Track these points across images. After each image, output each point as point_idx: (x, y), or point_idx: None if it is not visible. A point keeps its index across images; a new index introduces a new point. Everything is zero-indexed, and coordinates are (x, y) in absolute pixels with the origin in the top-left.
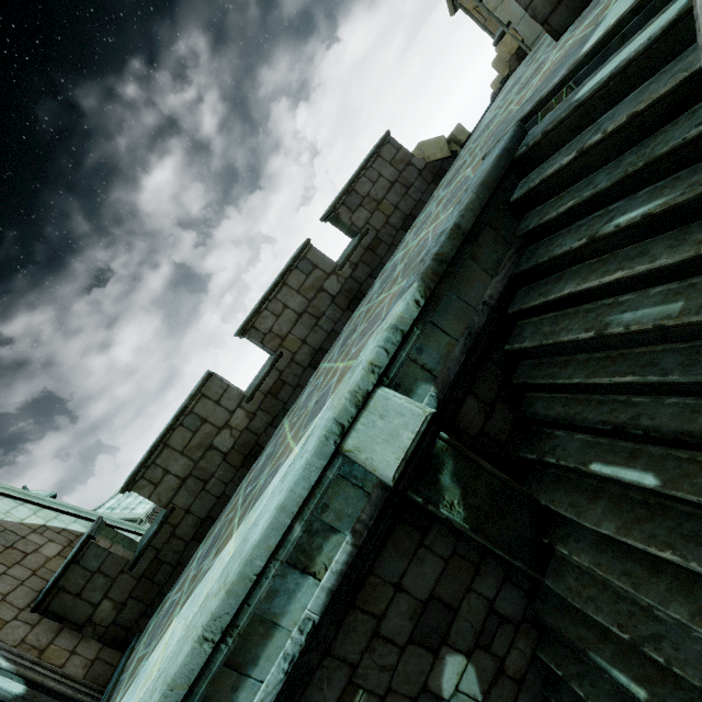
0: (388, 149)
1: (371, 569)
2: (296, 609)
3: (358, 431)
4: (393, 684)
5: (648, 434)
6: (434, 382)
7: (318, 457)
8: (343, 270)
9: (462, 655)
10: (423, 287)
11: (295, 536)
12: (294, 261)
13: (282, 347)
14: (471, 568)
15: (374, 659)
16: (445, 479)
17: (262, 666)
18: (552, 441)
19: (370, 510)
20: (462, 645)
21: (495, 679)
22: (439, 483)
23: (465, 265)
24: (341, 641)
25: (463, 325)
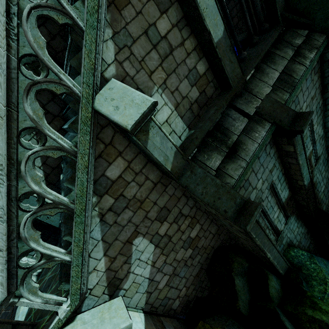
0: None
1: None
2: None
3: None
4: None
5: None
6: None
7: None
8: None
9: None
10: None
11: None
12: None
13: None
14: None
15: None
16: None
17: None
18: None
19: None
20: None
21: None
22: None
23: None
24: None
25: None
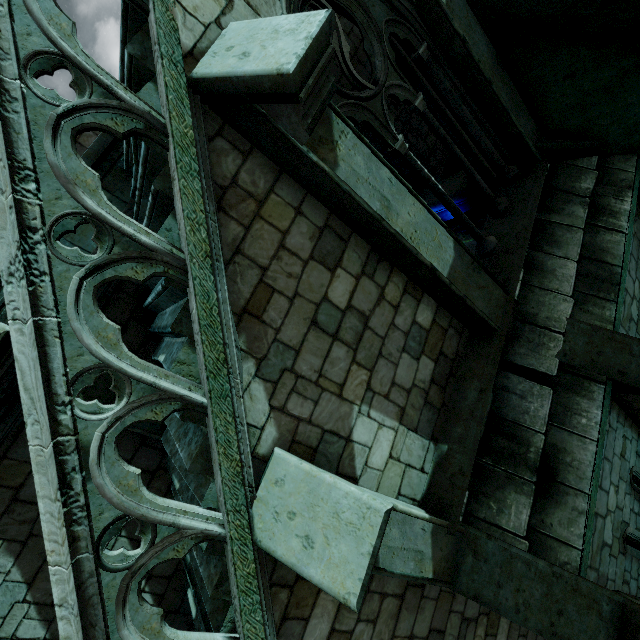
0: None
1: (5, 455)
2: None
3: None
4: (34, 531)
5: (160, 331)
6: None
7: None
8: None
9: None
10: None
11: None
12: None
13: None
14: None
15: (14, 518)
16: None
17: None
18: (161, 345)
19: None
20: None
21: None
22: None
23: None
24: None
25: None
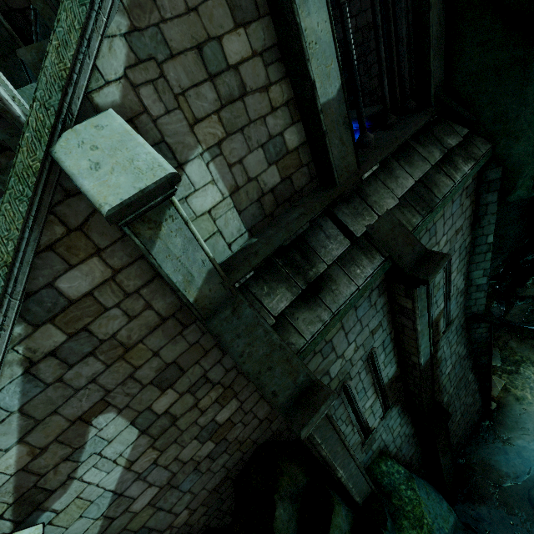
0: None
1: None
2: None
3: None
4: None
5: None
6: None
7: None
8: None
9: None
10: None
11: None
12: None
13: None
14: None
15: None
16: None
17: None
18: None
19: None
20: None
21: None
22: None
23: None
24: None
25: None
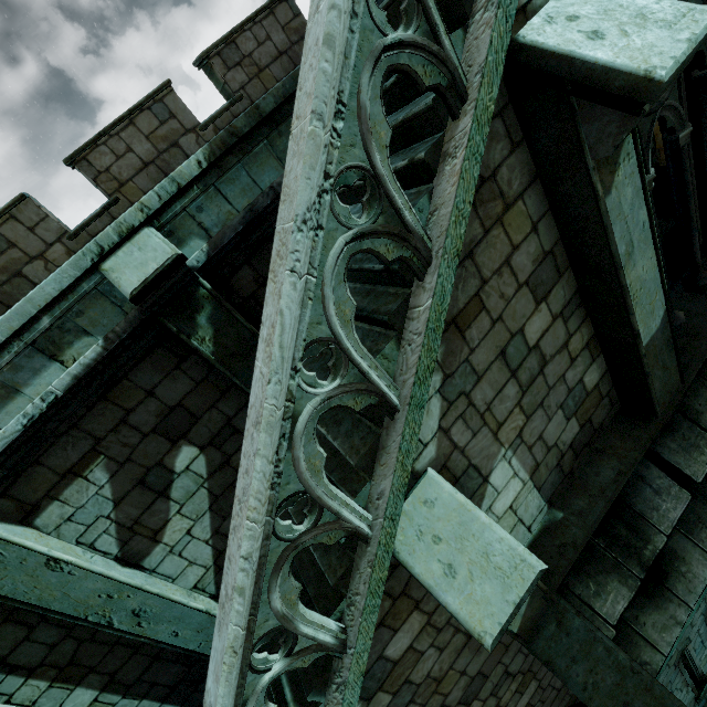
0: (285, 10)
1: (126, 375)
2: (41, 384)
3: (117, 257)
4: (133, 457)
5: None
6: (209, 240)
7: (73, 268)
8: (206, 132)
9: (197, 448)
10: (209, 152)
11: (43, 327)
12: (147, 100)
13: (119, 192)
14: (218, 393)
15: (119, 438)
16: (202, 320)
17: (2, 418)
18: None
19: (125, 326)
20: (198, 441)
21: (221, 467)
22: (195, 321)
23: (262, 148)
24: (89, 420)
25: (247, 201)
